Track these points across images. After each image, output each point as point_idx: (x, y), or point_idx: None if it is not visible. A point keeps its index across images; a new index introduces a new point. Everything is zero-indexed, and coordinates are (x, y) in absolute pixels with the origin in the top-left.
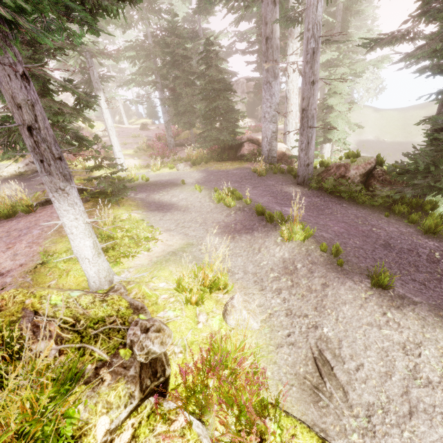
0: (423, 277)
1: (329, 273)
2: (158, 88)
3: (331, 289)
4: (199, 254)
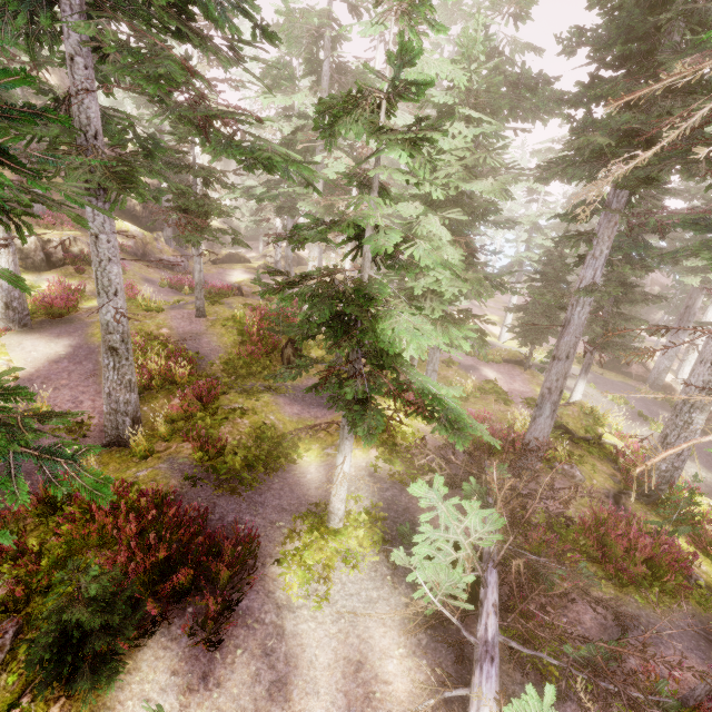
0: None
1: None
2: None
3: None
4: None
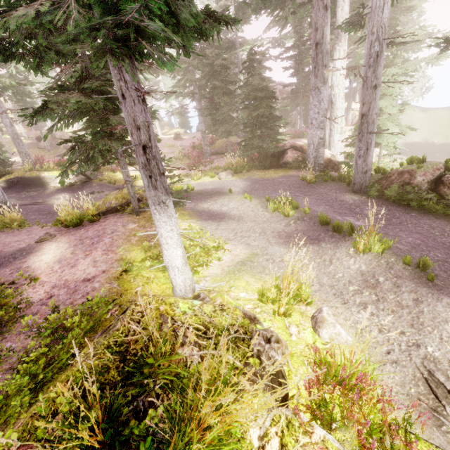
0: None
1: (420, 287)
2: (196, 98)
3: (427, 305)
4: (267, 264)
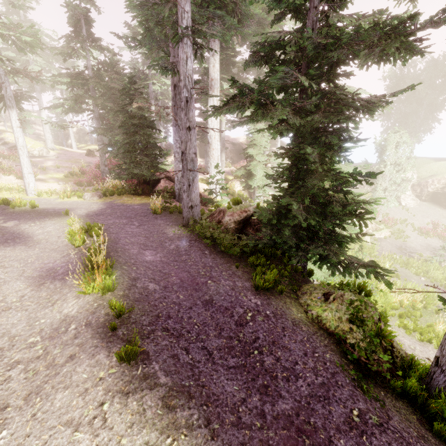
0: (217, 344)
1: (92, 339)
2: (95, 116)
3: (72, 364)
4: None
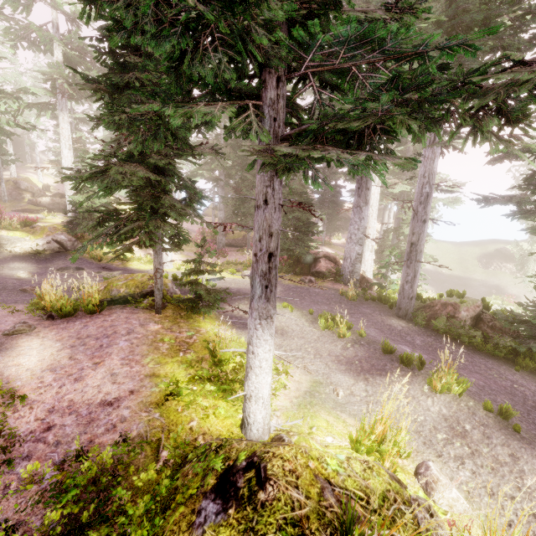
0: None
1: (510, 440)
2: (220, 185)
3: (525, 463)
4: (337, 397)
